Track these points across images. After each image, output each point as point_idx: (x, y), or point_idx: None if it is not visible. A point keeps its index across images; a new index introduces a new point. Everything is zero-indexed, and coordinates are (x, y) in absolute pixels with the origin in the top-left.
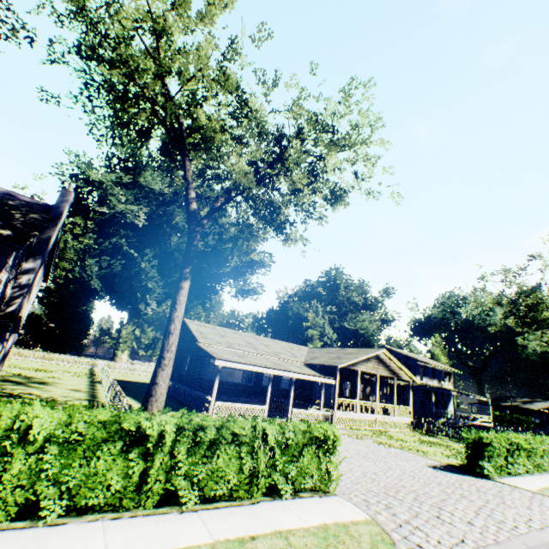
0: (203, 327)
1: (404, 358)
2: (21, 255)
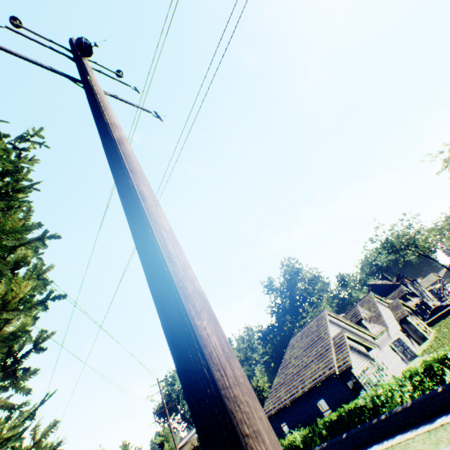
0: None
1: None
2: None
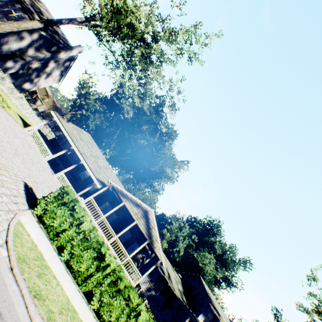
0: (90, 139)
1: (205, 294)
2: (43, 42)
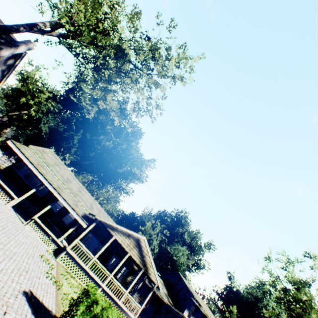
0: (54, 157)
1: (186, 289)
2: None
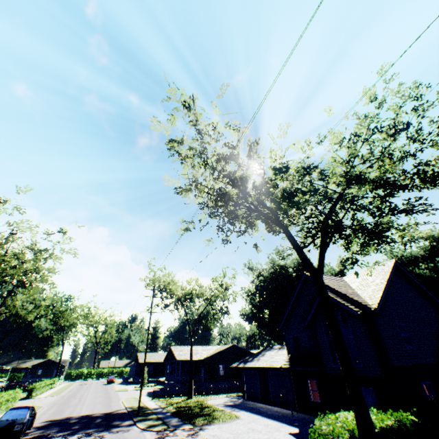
0: None
1: None
2: None
